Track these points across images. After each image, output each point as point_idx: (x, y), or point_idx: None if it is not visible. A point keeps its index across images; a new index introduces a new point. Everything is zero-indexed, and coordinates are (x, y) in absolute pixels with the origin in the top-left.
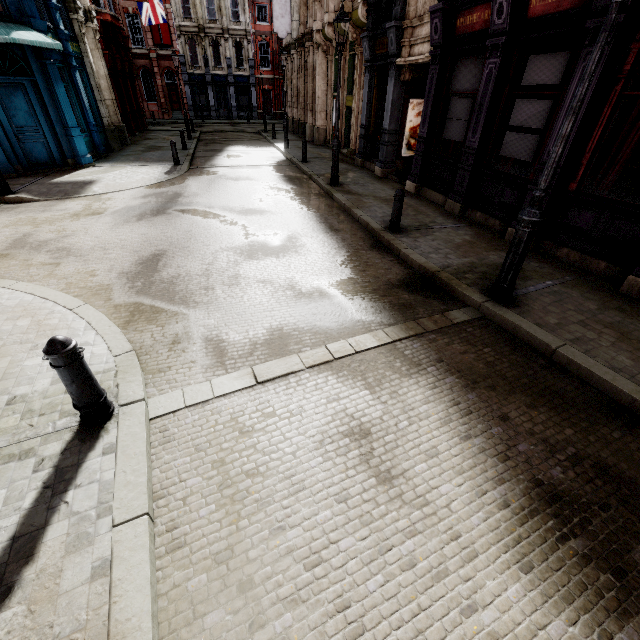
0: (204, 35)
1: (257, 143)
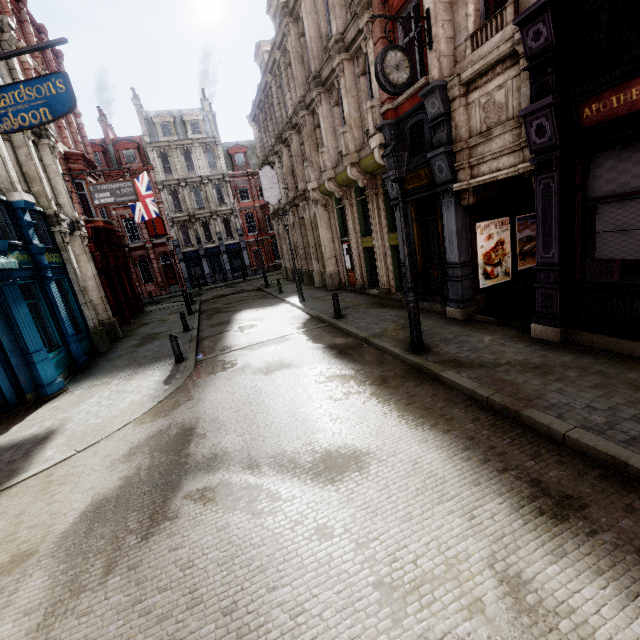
0: (195, 220)
1: (265, 302)
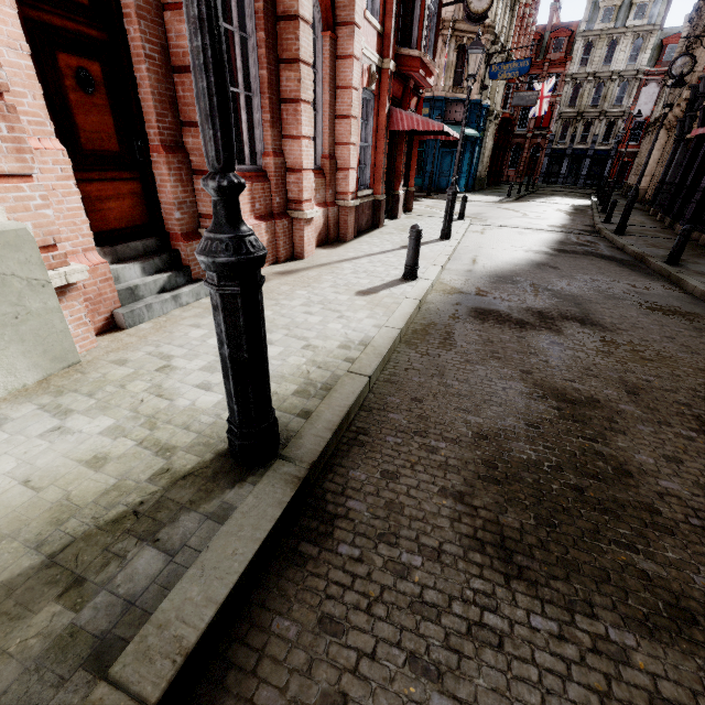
0: (580, 118)
1: (578, 197)
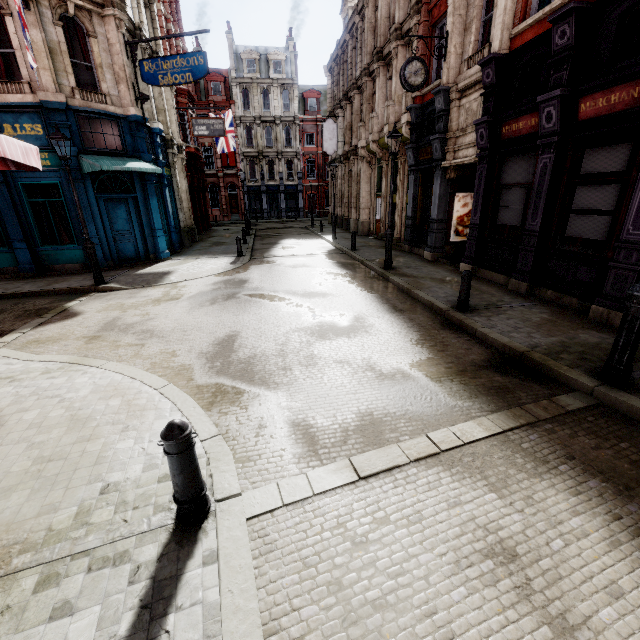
0: (262, 157)
1: (306, 236)
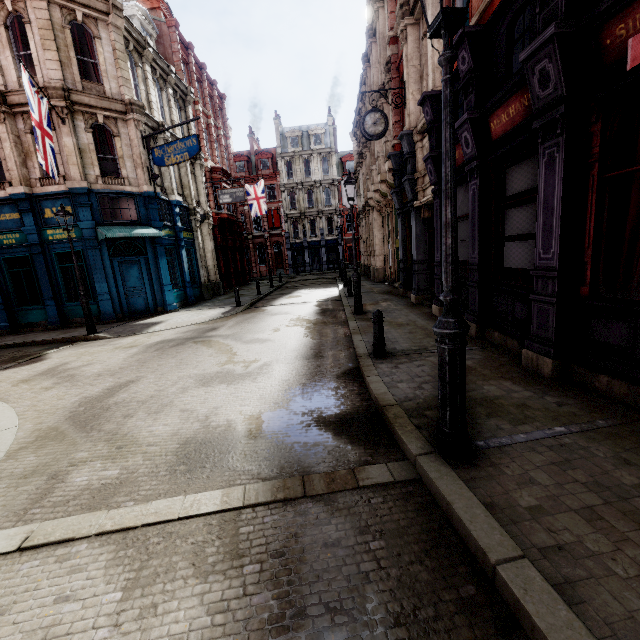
0: (304, 217)
1: (325, 285)
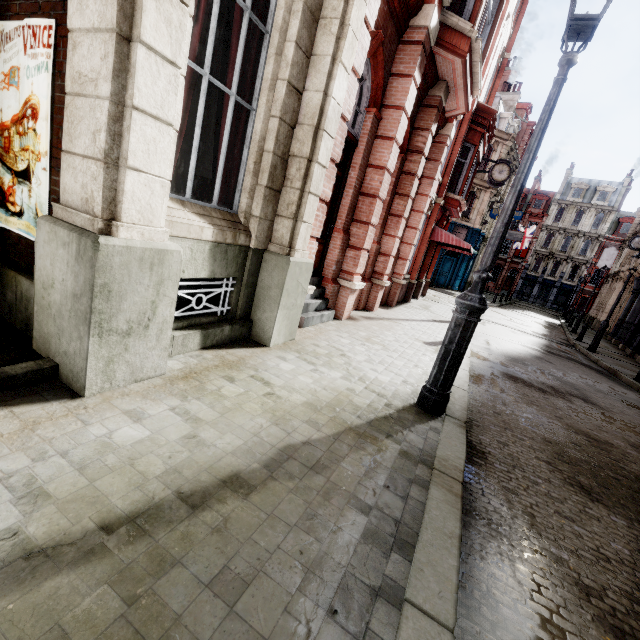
0: (551, 257)
1: (548, 316)
